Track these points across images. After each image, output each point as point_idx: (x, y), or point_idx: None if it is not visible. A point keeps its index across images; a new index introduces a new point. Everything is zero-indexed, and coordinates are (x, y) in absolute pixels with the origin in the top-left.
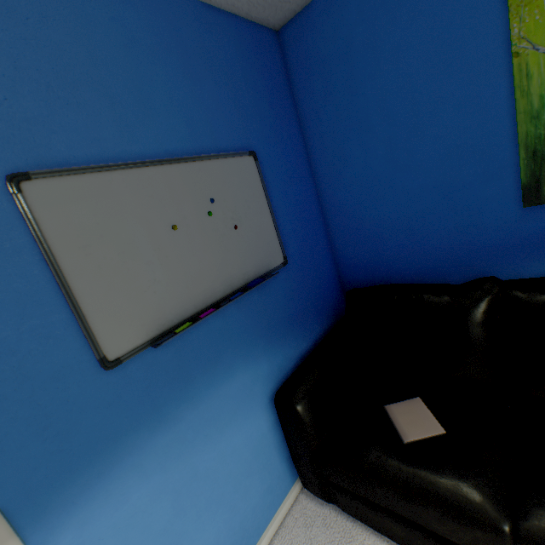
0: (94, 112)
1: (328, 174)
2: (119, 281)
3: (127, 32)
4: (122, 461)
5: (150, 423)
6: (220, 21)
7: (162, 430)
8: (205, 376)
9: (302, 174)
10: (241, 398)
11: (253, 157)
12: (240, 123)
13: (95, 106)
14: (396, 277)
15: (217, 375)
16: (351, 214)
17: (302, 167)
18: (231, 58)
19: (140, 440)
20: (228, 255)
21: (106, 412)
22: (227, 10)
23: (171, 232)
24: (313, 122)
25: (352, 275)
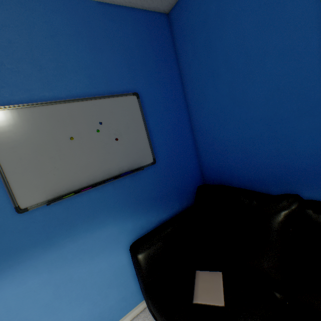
0: (28, 75)
1: (195, 106)
2: (32, 167)
3: (54, 29)
4: (24, 262)
5: (44, 245)
6: (121, 13)
7: (51, 250)
8: (84, 225)
9: (177, 106)
10: (109, 241)
11: (136, 96)
12: (129, 75)
13: (29, 71)
14: (235, 180)
15: (93, 225)
16: (208, 133)
17: (178, 101)
18: (127, 35)
19: (37, 253)
20: (109, 155)
21: (17, 235)
22: (127, 6)
23: (69, 141)
24: (187, 71)
25: (209, 174)
